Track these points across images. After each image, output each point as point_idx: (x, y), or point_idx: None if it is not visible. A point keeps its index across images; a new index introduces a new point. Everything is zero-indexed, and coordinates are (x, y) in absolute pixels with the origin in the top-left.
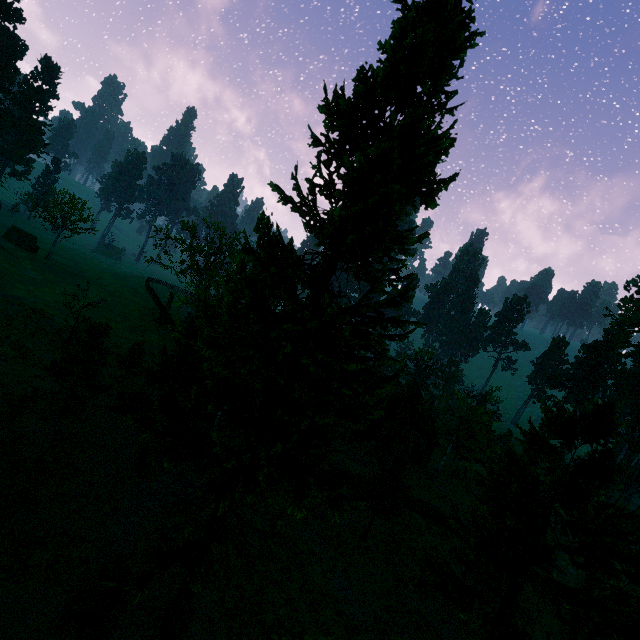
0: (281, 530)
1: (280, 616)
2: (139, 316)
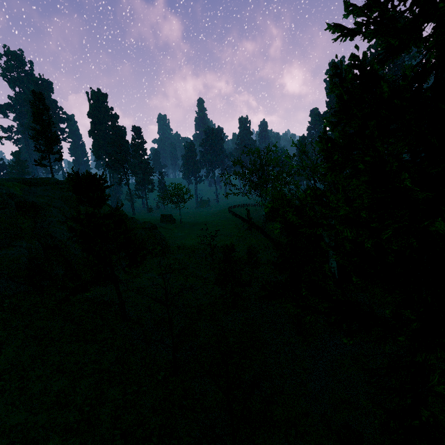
0: None
1: None
2: (237, 231)
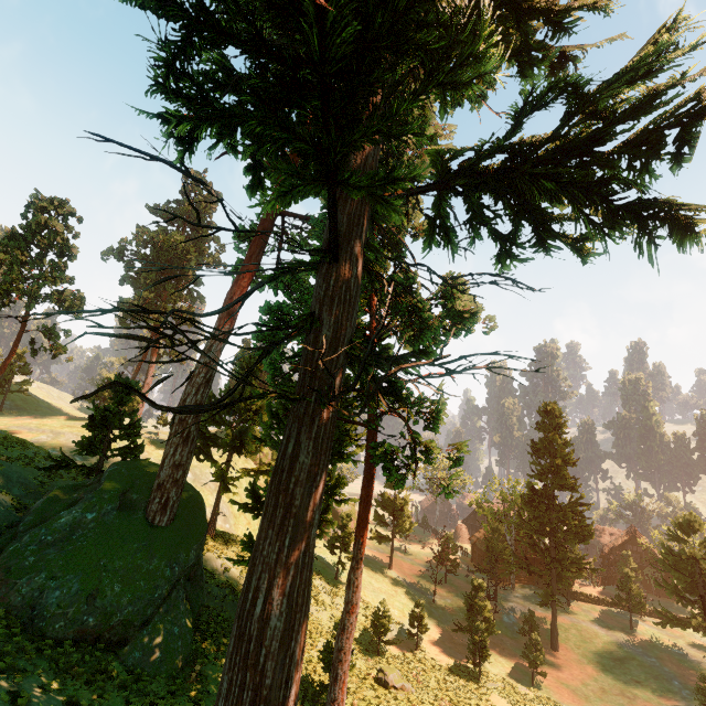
0: (579, 623)
1: (598, 651)
2: None
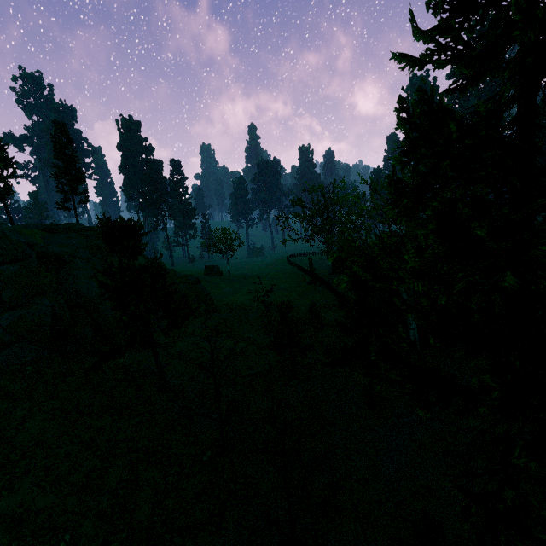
0: None
1: None
2: (297, 285)
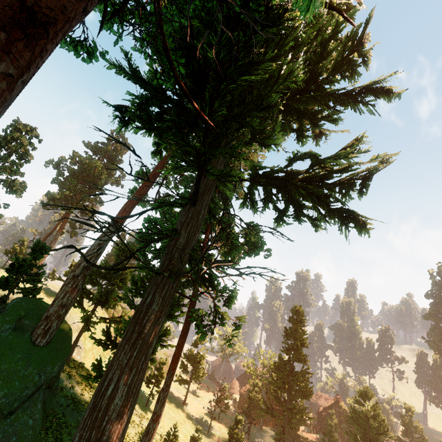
0: None
1: None
2: None
